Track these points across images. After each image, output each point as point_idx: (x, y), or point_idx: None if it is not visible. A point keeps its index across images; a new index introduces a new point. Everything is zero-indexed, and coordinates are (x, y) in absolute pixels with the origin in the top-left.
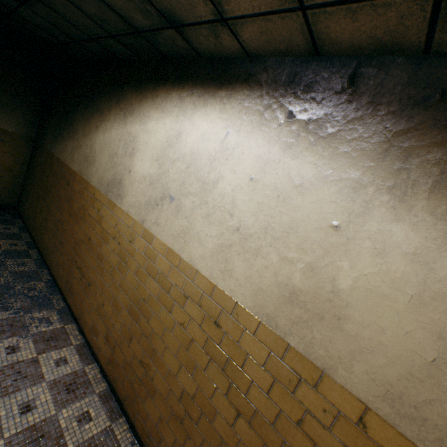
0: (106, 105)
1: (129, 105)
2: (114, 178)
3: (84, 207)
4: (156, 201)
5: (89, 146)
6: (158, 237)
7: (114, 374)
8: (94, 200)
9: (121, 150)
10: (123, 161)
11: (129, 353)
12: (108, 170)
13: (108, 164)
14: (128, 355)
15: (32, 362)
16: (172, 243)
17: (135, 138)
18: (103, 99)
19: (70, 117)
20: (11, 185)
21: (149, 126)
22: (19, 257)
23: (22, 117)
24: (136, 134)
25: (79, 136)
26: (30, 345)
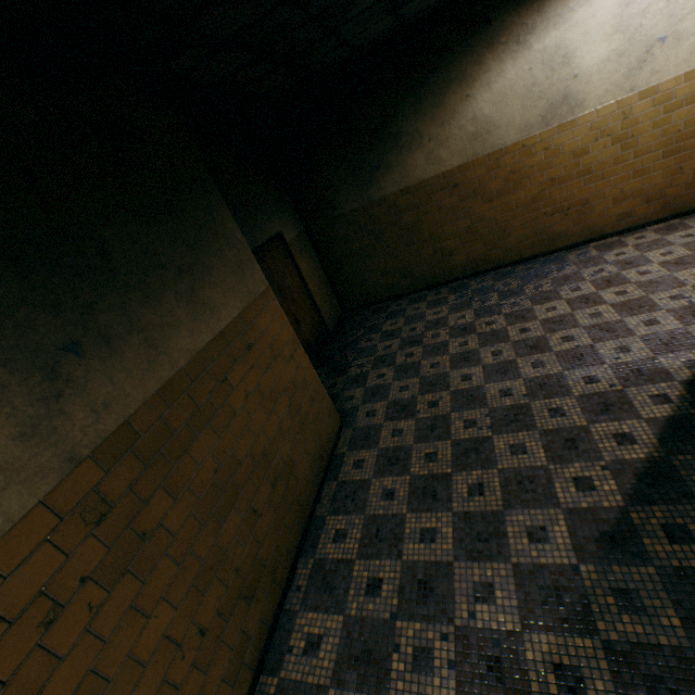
0: (466, 64)
1: (519, 28)
2: (551, 104)
3: (512, 172)
4: (640, 60)
5: (465, 124)
6: (663, 80)
7: (676, 206)
8: (529, 150)
9: (541, 75)
10: (555, 79)
11: (685, 177)
12: (532, 108)
13: (527, 104)
14: (685, 179)
15: (637, 246)
16: (686, 67)
17: (559, 46)
18: (451, 65)
19: (385, 137)
20: (328, 294)
21: (577, 17)
22: (465, 286)
23: (289, 214)
24: (558, 41)
25: (432, 134)
26: (615, 251)
